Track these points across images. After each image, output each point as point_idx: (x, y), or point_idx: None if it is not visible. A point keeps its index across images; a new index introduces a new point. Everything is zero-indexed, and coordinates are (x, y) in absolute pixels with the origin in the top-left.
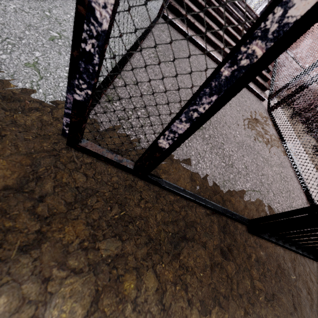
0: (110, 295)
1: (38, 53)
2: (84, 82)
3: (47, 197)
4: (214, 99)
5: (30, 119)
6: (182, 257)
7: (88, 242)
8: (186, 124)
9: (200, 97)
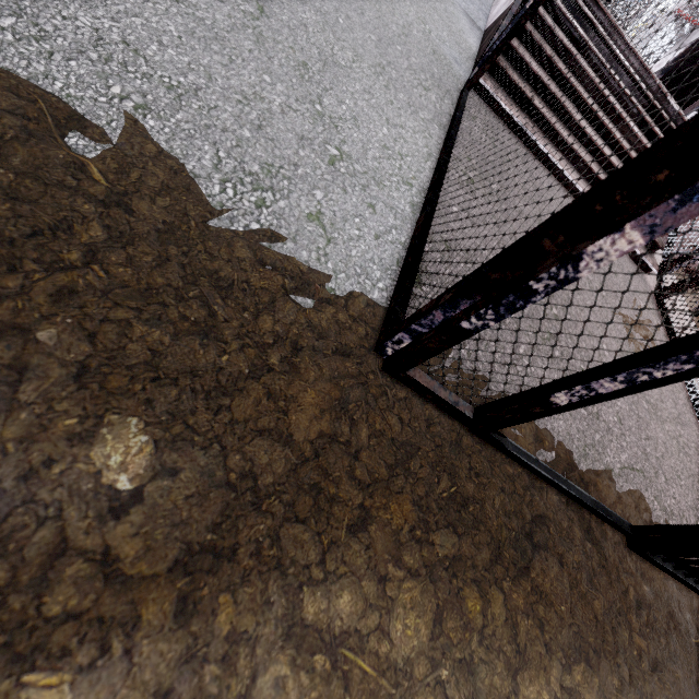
0: (452, 615)
1: (319, 193)
2: (493, 313)
3: (363, 453)
4: (688, 367)
5: (324, 317)
6: (533, 575)
7: (419, 530)
8: (618, 385)
9: (668, 361)
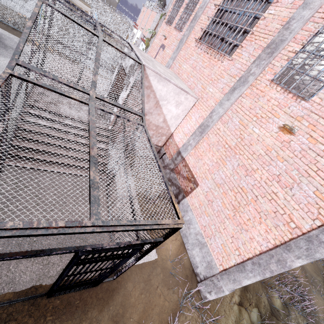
0: None
1: None
2: None
3: None
4: None
5: None
6: None
7: None
8: None
9: None
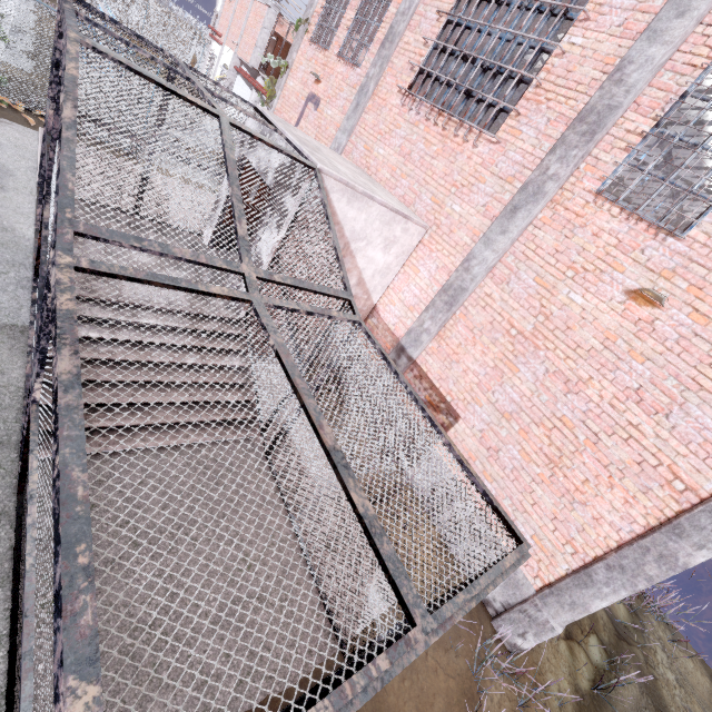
0: None
1: None
2: None
3: None
4: None
5: None
6: None
7: None
8: None
9: None
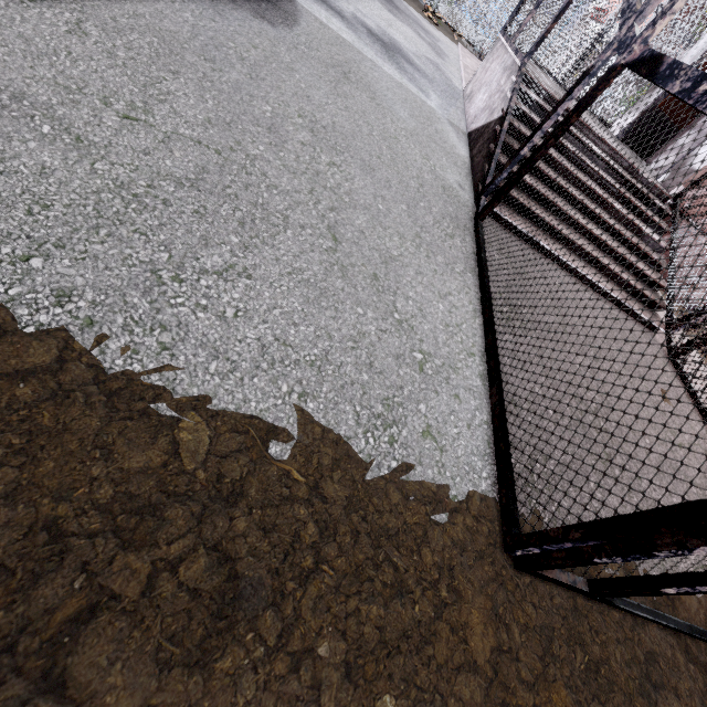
0: None
1: (422, 406)
2: (622, 559)
3: (521, 652)
4: None
5: (459, 529)
6: None
7: None
8: None
9: None
